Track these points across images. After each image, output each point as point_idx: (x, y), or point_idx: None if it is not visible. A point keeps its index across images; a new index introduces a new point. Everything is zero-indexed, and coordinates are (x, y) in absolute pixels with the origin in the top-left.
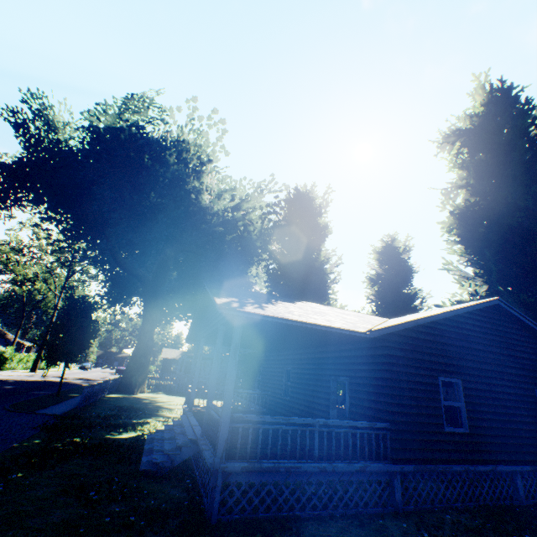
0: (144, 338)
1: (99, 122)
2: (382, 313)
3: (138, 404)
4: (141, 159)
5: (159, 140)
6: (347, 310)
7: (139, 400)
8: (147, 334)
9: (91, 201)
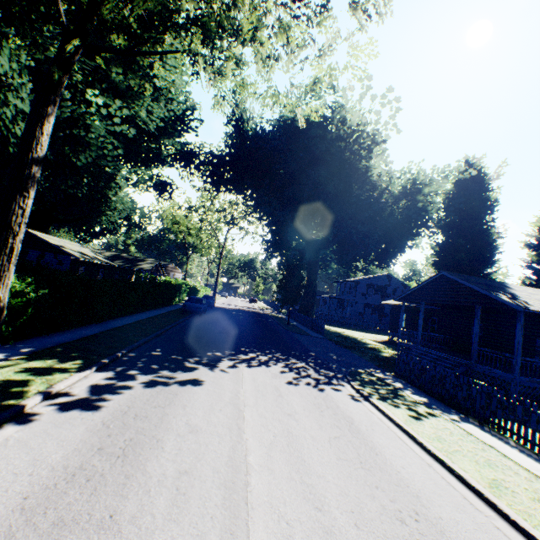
0: (311, 285)
1: (292, 116)
2: (539, 279)
3: (334, 333)
4: (341, 154)
5: (353, 134)
6: (539, 290)
7: (328, 330)
8: (313, 282)
9: (296, 189)
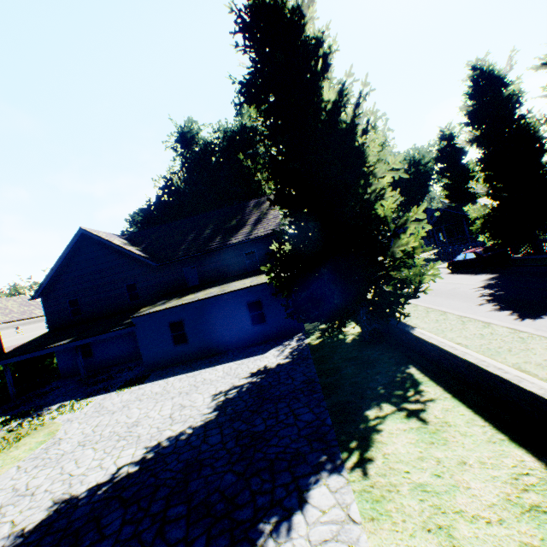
0: None
1: None
2: None
3: None
4: None
5: None
6: None
7: None
8: None
9: None
